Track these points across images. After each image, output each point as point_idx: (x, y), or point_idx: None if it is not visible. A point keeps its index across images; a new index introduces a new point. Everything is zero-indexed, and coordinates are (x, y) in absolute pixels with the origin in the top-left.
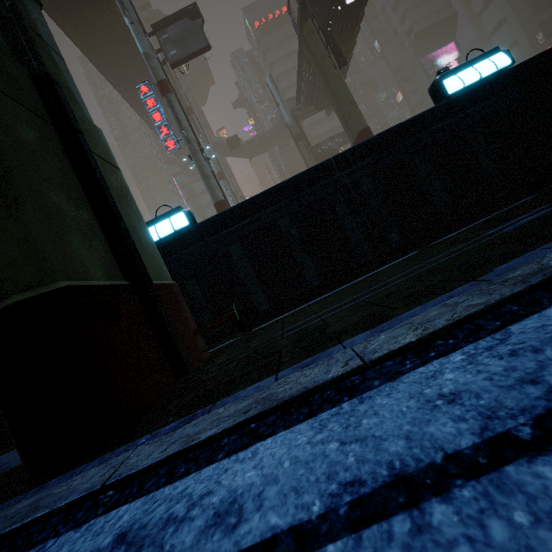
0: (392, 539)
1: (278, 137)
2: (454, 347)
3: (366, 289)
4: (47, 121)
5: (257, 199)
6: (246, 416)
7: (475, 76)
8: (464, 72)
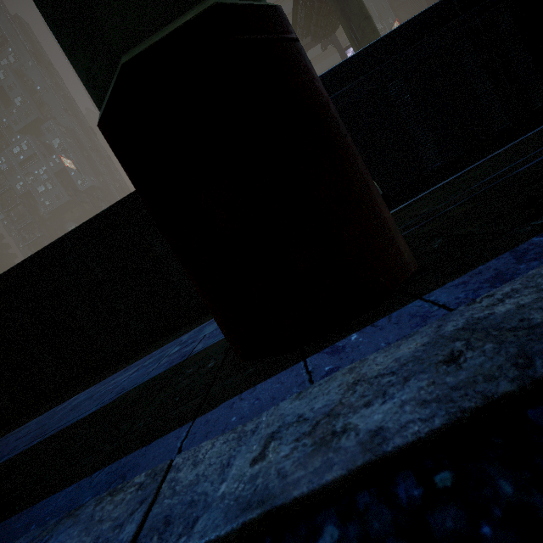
0: None
1: None
2: None
3: None
4: None
5: (353, 62)
6: None
7: None
8: None
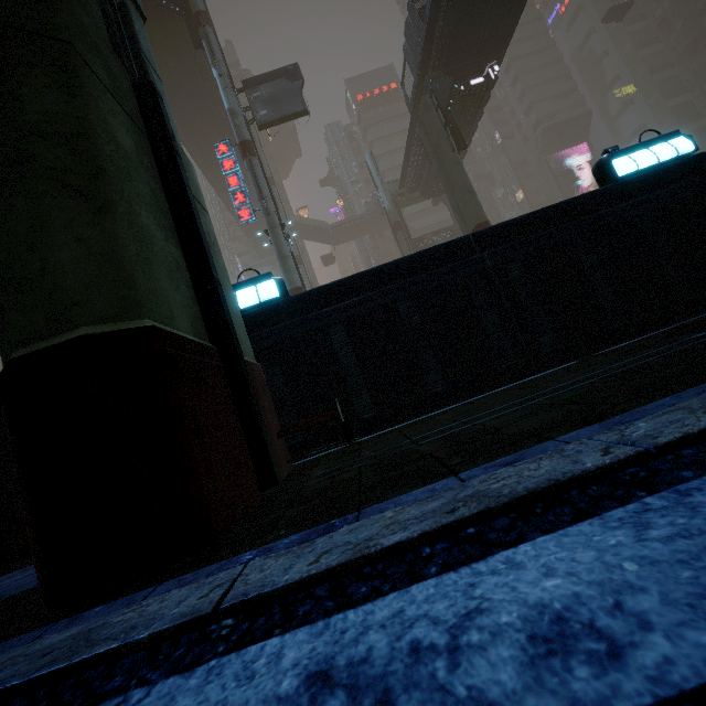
0: None
1: (371, 224)
2: None
3: (526, 395)
4: (144, 133)
5: (371, 274)
6: (456, 515)
7: (652, 159)
8: (638, 153)
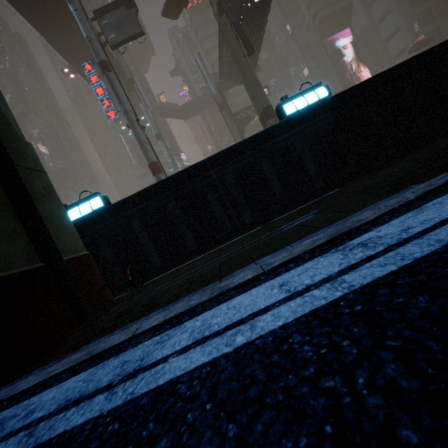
0: (55, 419)
1: (207, 103)
2: (165, 330)
3: (209, 261)
4: None
5: (153, 188)
6: (75, 362)
7: (304, 103)
8: (297, 99)
